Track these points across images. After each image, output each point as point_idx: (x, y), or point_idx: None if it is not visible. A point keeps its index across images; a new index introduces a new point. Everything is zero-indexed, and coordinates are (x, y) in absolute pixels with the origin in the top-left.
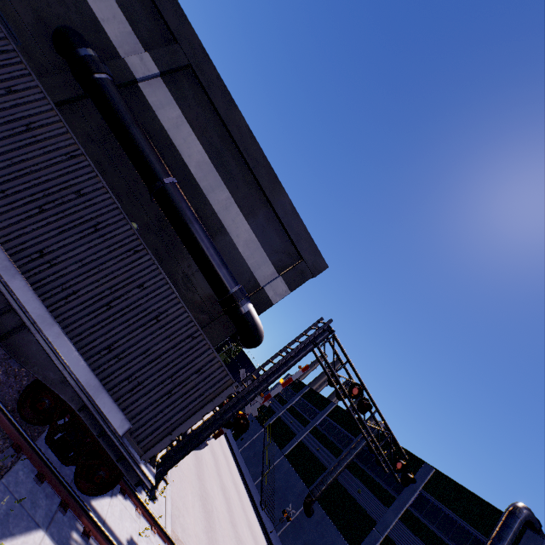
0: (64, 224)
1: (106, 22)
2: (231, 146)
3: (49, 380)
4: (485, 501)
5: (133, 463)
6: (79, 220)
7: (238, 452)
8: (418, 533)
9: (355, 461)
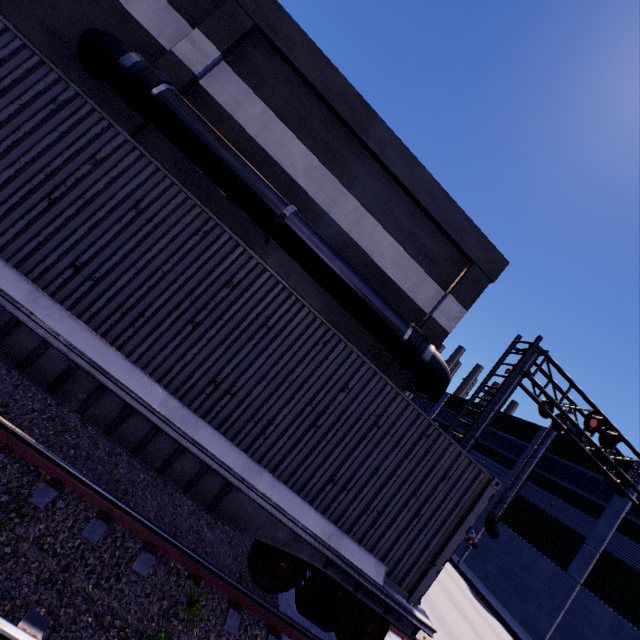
0: (227, 334)
1: (130, 3)
2: (340, 132)
3: (280, 541)
4: None
5: (405, 613)
6: (243, 322)
7: None
8: None
9: (536, 470)
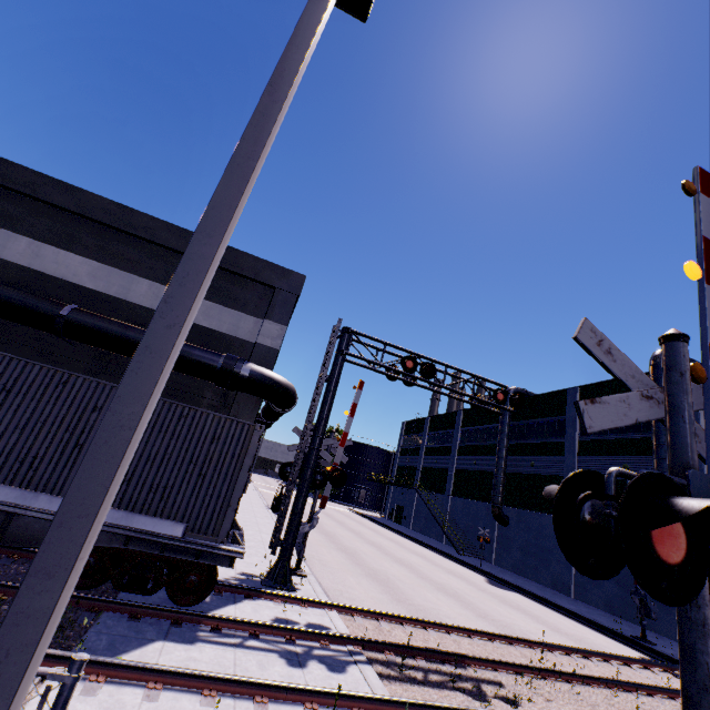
0: None
1: None
2: (111, 234)
3: None
4: None
5: (211, 550)
6: None
7: (408, 531)
8: (600, 452)
9: (512, 443)
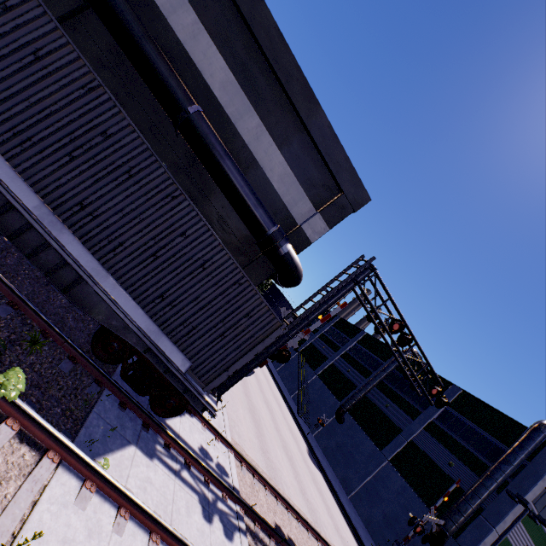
0: (97, 172)
1: None
2: (258, 57)
3: (114, 327)
4: (510, 418)
5: (197, 394)
6: (111, 166)
7: (275, 372)
8: (441, 440)
9: (384, 381)
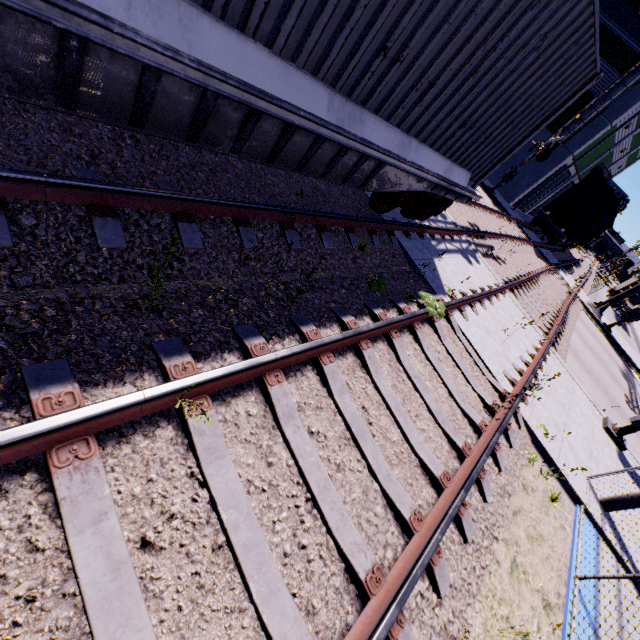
0: None
1: None
2: None
3: (407, 187)
4: None
5: (471, 197)
6: None
7: None
8: None
9: None
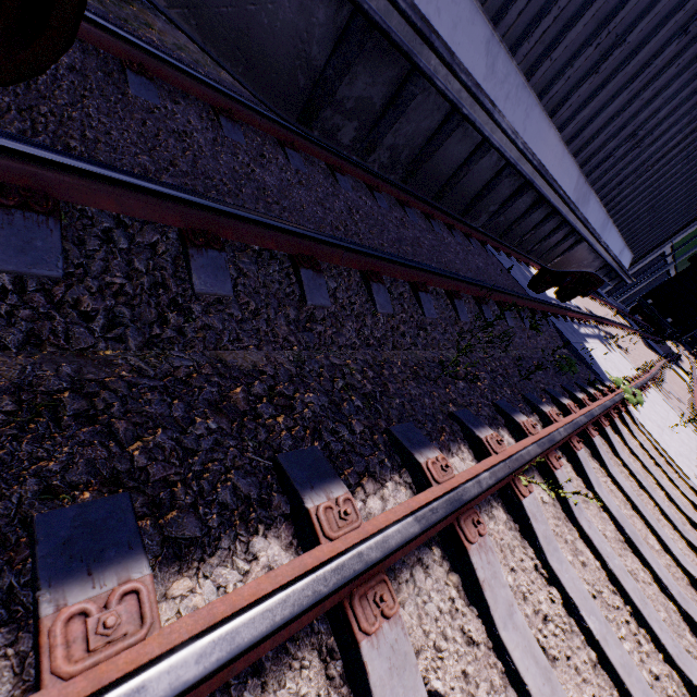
0: None
1: None
2: None
3: (581, 267)
4: None
5: (625, 279)
6: None
7: None
8: None
9: None
